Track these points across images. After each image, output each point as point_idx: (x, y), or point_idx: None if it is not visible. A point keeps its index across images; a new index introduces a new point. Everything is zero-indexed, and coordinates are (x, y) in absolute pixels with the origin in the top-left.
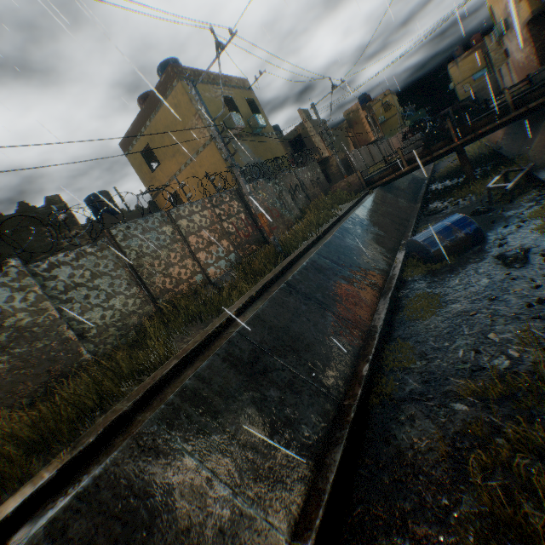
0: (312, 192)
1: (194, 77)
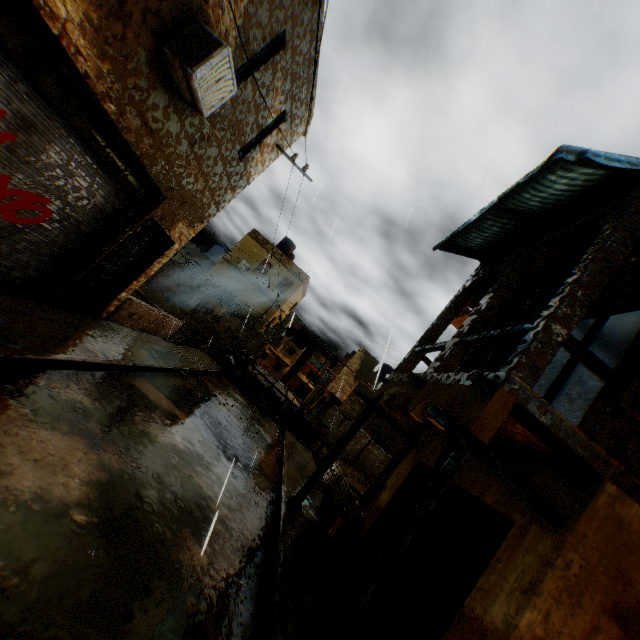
0: (218, 329)
1: (261, 240)
